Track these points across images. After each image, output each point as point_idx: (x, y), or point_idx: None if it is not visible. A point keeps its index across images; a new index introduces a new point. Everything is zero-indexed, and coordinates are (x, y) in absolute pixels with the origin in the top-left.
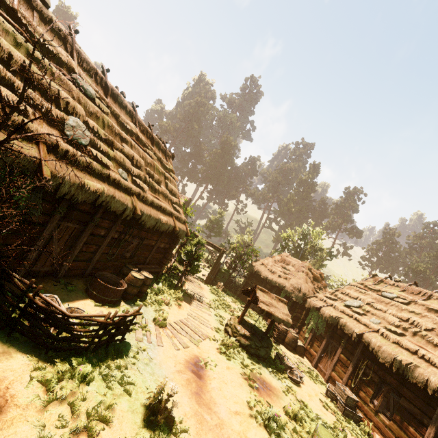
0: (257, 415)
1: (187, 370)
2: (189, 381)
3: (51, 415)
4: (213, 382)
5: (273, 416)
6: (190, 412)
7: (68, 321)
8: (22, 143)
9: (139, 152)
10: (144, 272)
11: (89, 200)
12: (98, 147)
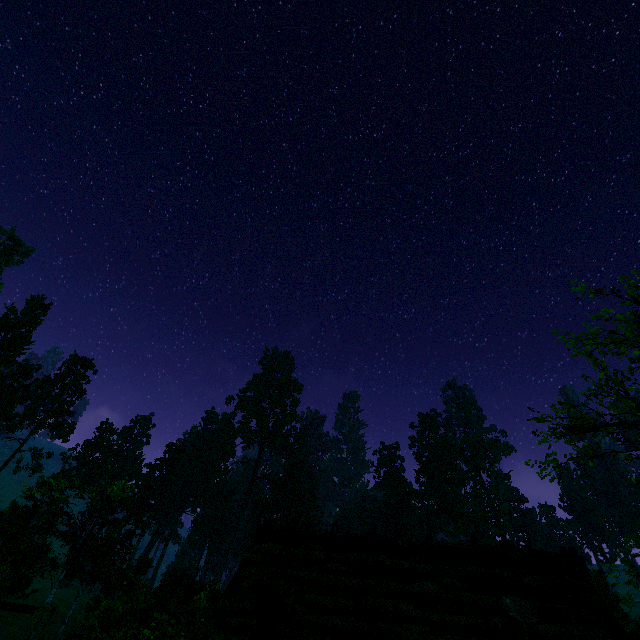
0: None
1: None
2: None
3: None
4: None
5: None
6: None
7: None
8: None
9: None
10: None
11: None
12: None
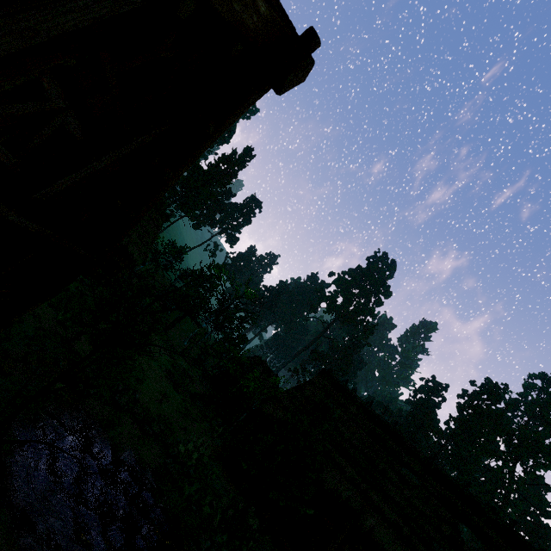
0: None
1: None
2: None
3: None
4: None
5: None
6: None
7: None
8: None
9: None
10: None
11: None
12: None
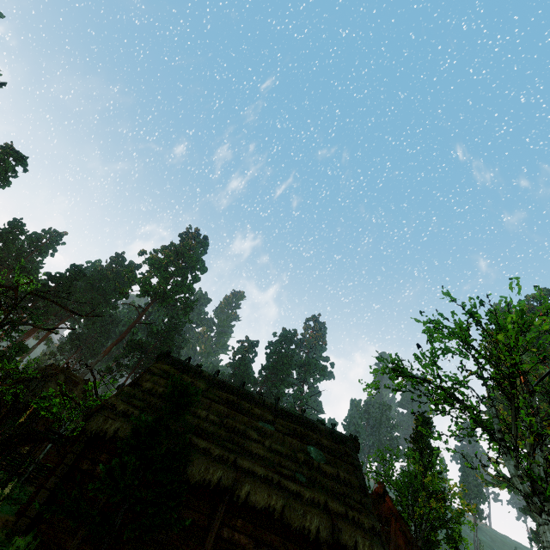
0: None
1: None
2: None
3: None
4: None
5: None
6: None
7: None
8: None
9: None
10: None
11: None
12: None
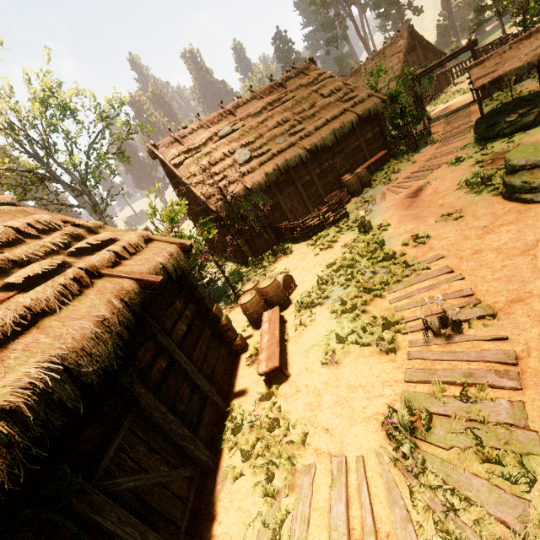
0: (462, 185)
1: (404, 200)
2: (403, 204)
3: (317, 250)
4: (428, 192)
5: (478, 175)
6: (397, 217)
7: (304, 224)
8: (235, 186)
9: (279, 112)
10: (357, 171)
11: (278, 175)
12: (256, 148)
